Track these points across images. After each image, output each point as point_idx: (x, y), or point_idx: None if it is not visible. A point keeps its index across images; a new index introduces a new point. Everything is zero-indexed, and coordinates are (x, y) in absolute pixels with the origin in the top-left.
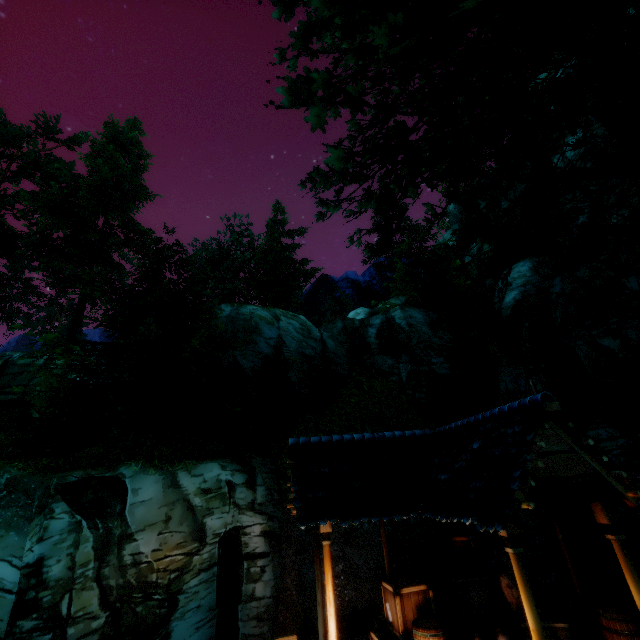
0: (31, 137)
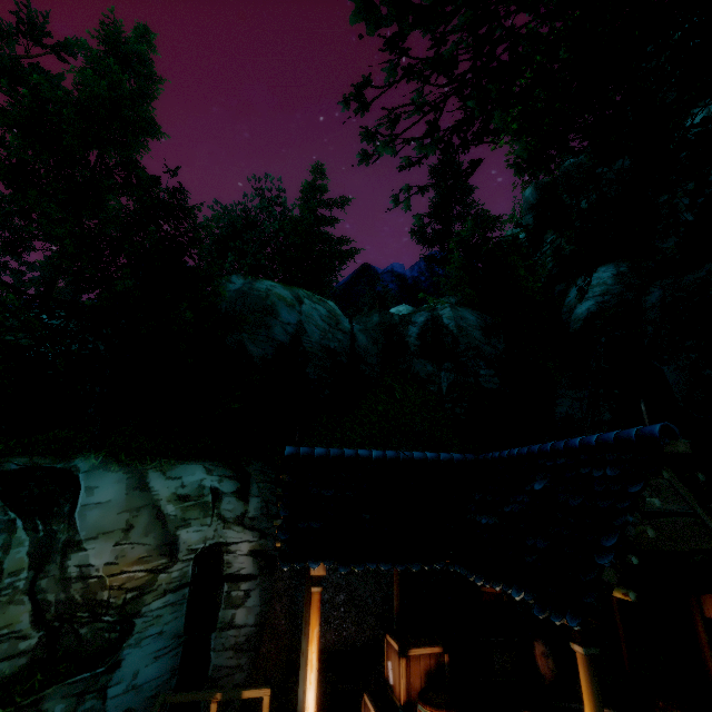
0: (12, 39)
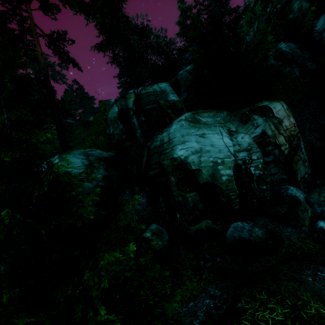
0: None
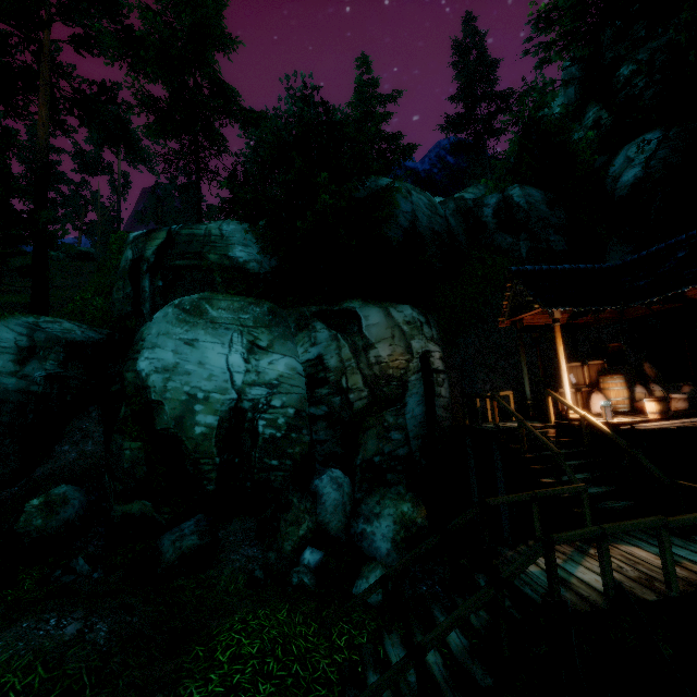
0: None
